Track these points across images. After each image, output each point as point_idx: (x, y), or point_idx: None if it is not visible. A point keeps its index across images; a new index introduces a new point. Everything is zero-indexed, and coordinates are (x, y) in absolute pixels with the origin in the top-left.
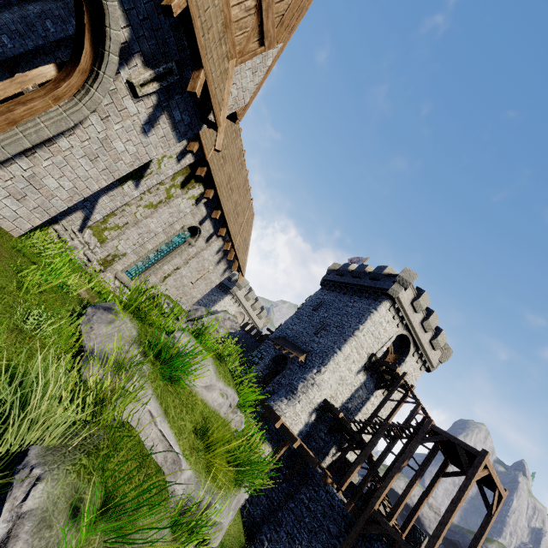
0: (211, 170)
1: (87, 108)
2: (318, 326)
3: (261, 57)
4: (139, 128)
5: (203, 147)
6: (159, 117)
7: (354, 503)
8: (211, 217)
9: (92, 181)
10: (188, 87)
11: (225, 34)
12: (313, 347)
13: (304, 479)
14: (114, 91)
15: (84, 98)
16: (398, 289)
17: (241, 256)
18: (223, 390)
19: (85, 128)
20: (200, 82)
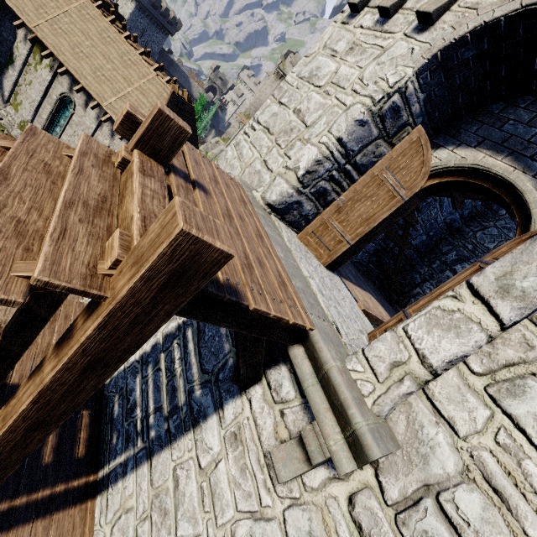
0: (37, 34)
1: None
2: None
3: None
4: None
5: (24, 21)
6: None
7: None
8: (76, 83)
9: None
10: None
11: None
12: None
13: None
14: None
15: None
16: None
17: None
18: None
19: None
20: None
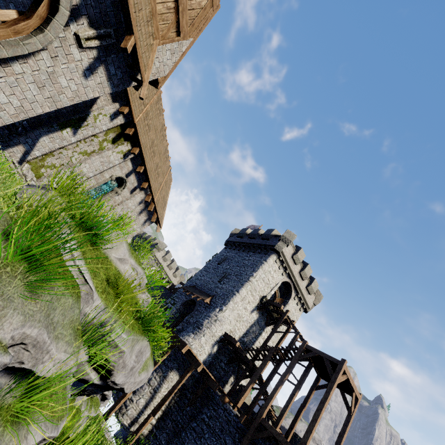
0: (138, 132)
1: (41, 43)
2: (221, 276)
3: (178, 44)
4: (81, 71)
5: (132, 112)
6: (98, 68)
7: (246, 416)
8: (136, 172)
9: (38, 105)
10: (122, 45)
11: (152, 20)
12: (217, 291)
13: (206, 401)
14: (63, 38)
15: (39, 36)
16: (282, 245)
17: (159, 210)
18: (134, 266)
19: (36, 61)
20: (131, 43)
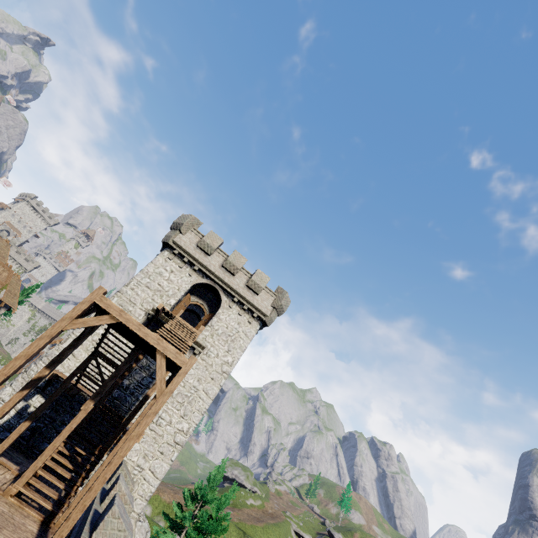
0: None
1: None
2: None
3: None
4: None
5: None
6: None
7: None
8: None
9: None
10: None
11: None
12: None
13: None
14: None
15: None
16: (172, 234)
17: None
18: None
19: None
20: None
